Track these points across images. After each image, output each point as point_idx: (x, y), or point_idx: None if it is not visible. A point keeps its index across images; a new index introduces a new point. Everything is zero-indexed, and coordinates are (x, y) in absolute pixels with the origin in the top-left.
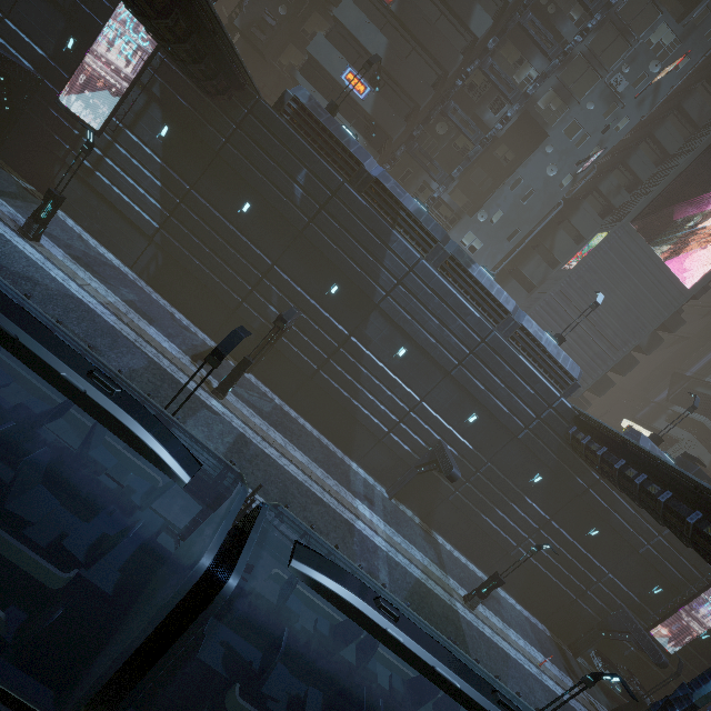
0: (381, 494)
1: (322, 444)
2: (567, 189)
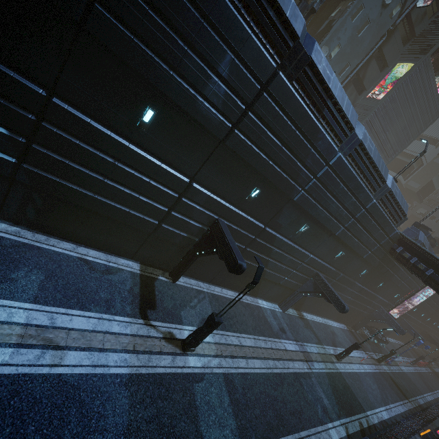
0: (280, 314)
1: (244, 305)
2: (394, 19)
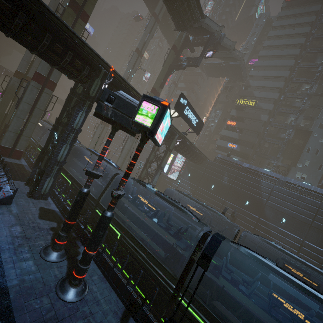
0: None
1: None
2: None
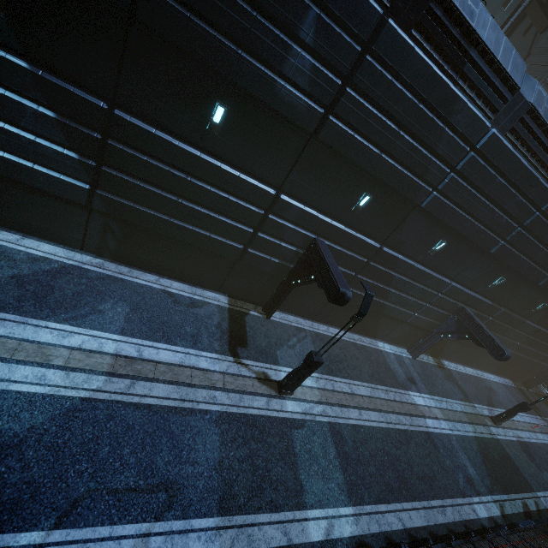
0: (408, 360)
1: (358, 347)
2: None
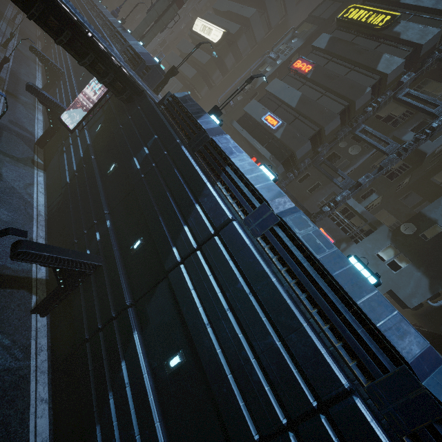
0: None
1: None
2: None
